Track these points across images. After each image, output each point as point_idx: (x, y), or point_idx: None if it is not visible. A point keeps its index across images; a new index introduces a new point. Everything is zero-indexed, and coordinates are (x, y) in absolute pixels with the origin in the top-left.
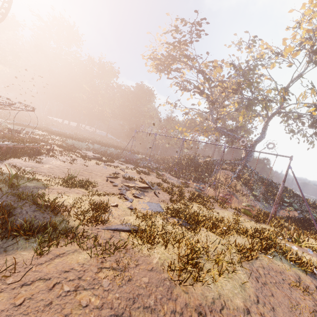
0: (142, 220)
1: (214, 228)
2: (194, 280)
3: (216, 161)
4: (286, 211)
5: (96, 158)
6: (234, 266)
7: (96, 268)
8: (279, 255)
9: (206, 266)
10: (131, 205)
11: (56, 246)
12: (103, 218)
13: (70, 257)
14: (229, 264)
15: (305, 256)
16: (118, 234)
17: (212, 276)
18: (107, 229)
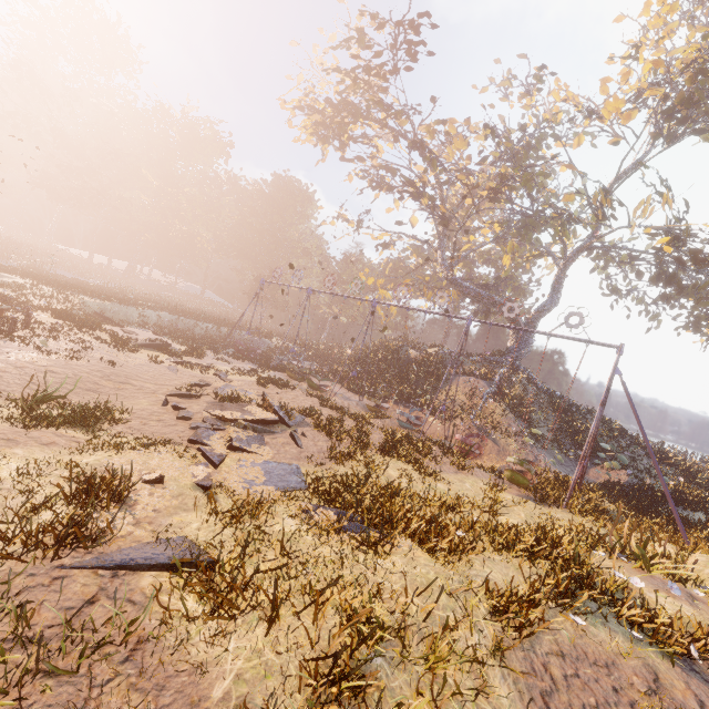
0: (227, 522)
1: (432, 535)
2: None
3: (451, 355)
4: (603, 471)
5: (156, 345)
6: (480, 670)
7: None
8: (600, 610)
9: (394, 687)
10: (208, 475)
11: None
12: (95, 527)
13: None
14: (466, 661)
15: (661, 601)
16: (130, 580)
17: None
18: (93, 567)
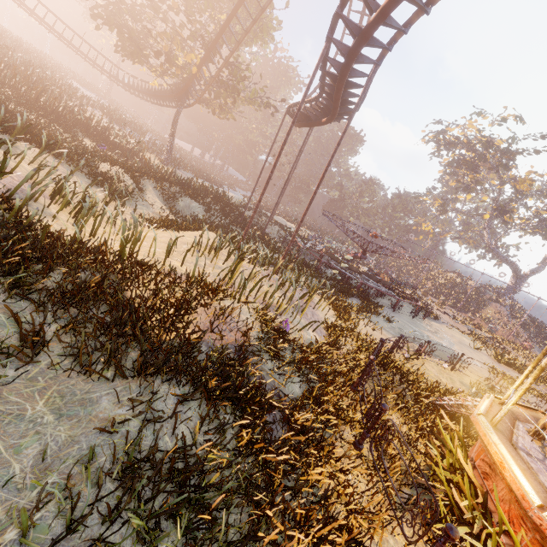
0: None
1: None
2: None
3: (483, 288)
4: None
5: None
6: None
7: None
8: None
9: None
10: None
11: None
12: None
13: None
14: None
15: None
16: None
17: None
18: None
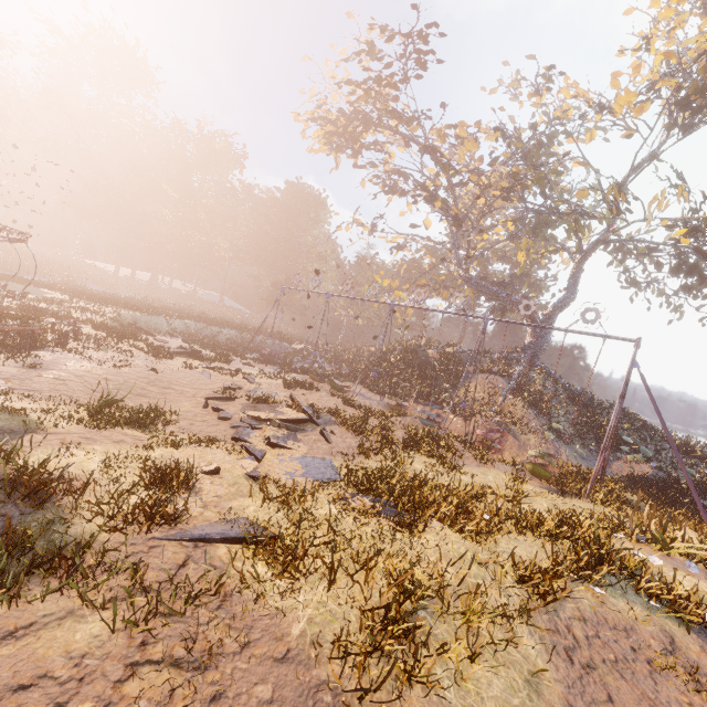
0: (279, 506)
1: (460, 518)
2: (403, 682)
3: (468, 353)
4: (626, 464)
5: (188, 352)
6: (509, 626)
7: (122, 667)
8: (619, 583)
9: (436, 634)
10: (256, 467)
11: (13, 605)
12: (173, 508)
13: (48, 636)
14: (497, 619)
15: (680, 579)
16: (209, 550)
17: (453, 661)
18: (178, 539)
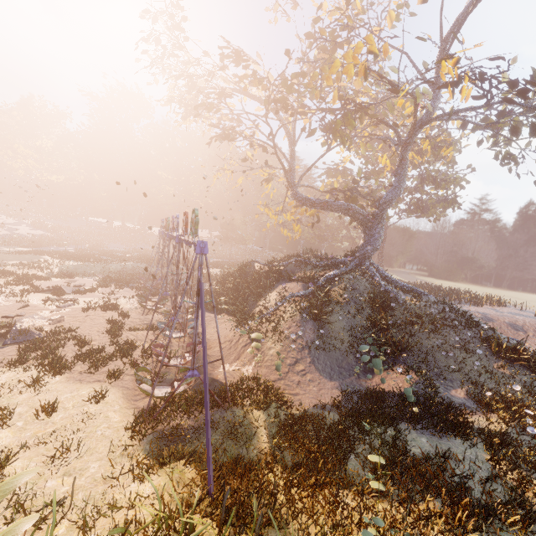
0: None
1: None
2: None
3: (294, 263)
4: (392, 375)
5: (50, 290)
6: None
7: None
8: None
9: None
10: None
11: None
12: None
13: None
14: None
15: None
16: None
17: None
18: None
